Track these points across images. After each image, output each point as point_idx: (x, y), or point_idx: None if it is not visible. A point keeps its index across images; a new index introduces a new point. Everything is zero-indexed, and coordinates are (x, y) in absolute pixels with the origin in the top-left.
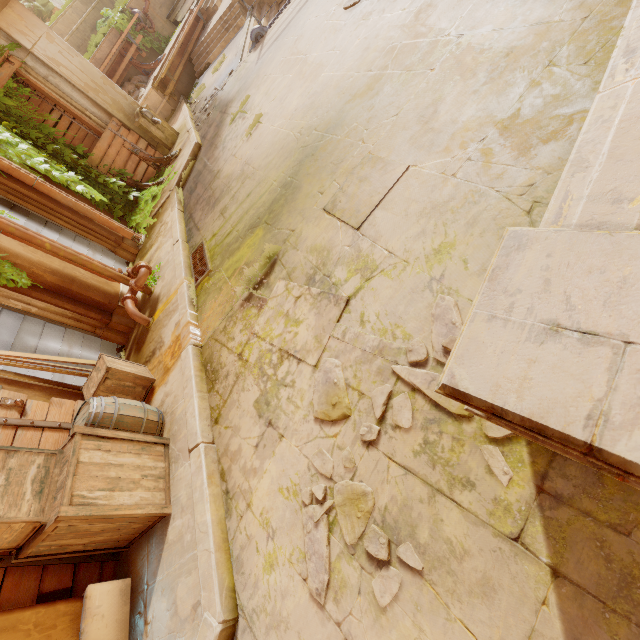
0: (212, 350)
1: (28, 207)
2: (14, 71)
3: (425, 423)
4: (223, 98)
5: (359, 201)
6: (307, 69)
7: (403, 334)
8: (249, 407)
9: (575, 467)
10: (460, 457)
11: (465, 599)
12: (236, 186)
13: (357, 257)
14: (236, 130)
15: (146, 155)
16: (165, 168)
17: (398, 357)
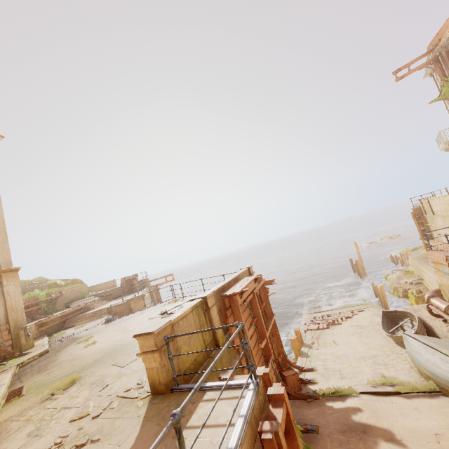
0: (2, 425)
1: None
2: None
3: (122, 404)
4: (76, 336)
5: (128, 360)
6: (126, 331)
7: (125, 387)
8: (22, 436)
9: (160, 396)
10: (129, 407)
11: (113, 438)
12: (66, 363)
13: (119, 373)
14: (78, 346)
15: (6, 348)
16: (10, 359)
17: (120, 392)
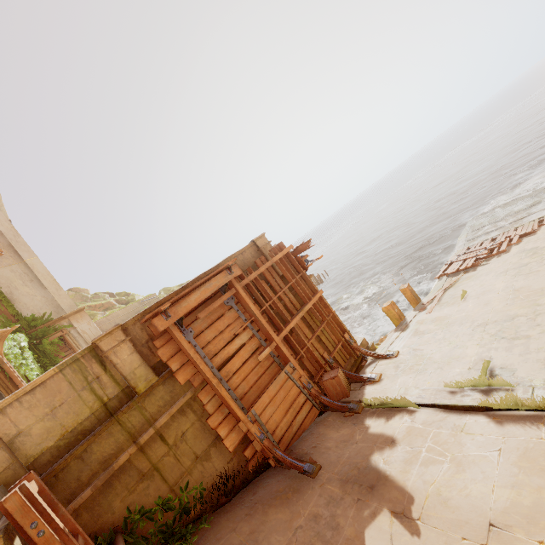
0: None
1: (6, 395)
2: (61, 335)
3: None
4: None
5: None
6: None
7: None
8: None
9: None
10: None
11: None
12: None
13: None
14: None
15: None
16: None
17: None
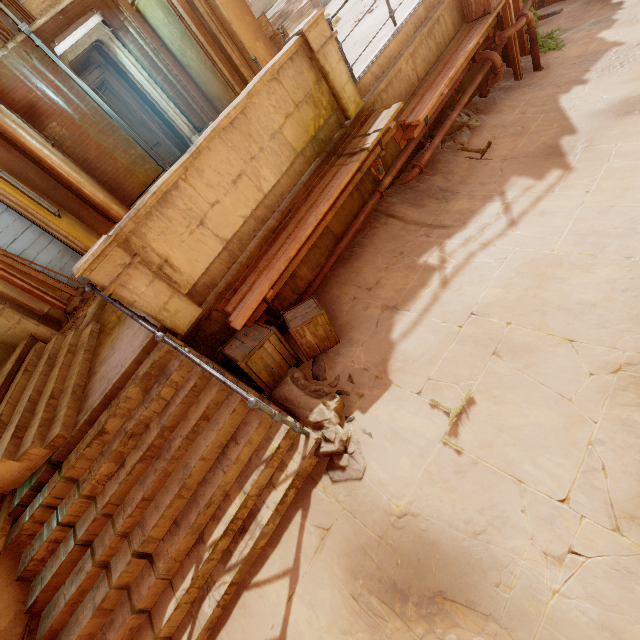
0: None
1: None
2: None
3: None
4: None
5: None
6: None
7: None
8: None
9: None
10: None
11: None
12: None
13: None
14: None
15: None
16: None
17: None
